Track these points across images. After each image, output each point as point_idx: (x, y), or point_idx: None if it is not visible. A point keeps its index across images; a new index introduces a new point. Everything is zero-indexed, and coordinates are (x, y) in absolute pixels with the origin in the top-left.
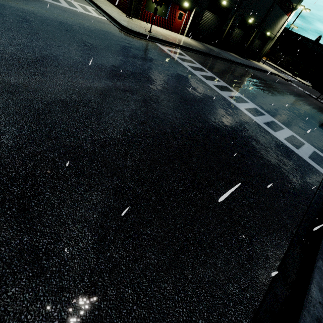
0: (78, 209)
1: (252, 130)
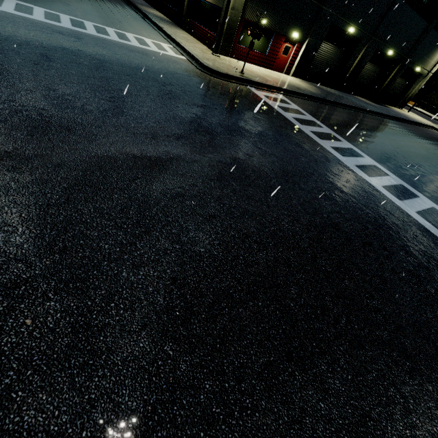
0: (57, 415)
1: (397, 228)
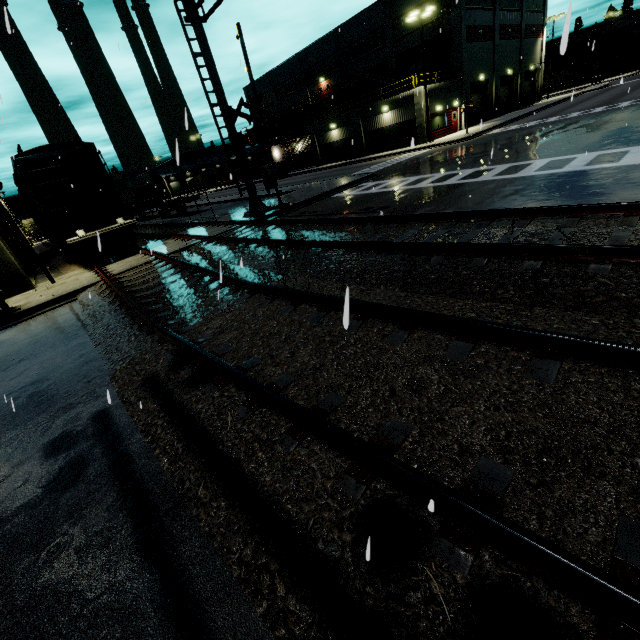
0: None
1: None
